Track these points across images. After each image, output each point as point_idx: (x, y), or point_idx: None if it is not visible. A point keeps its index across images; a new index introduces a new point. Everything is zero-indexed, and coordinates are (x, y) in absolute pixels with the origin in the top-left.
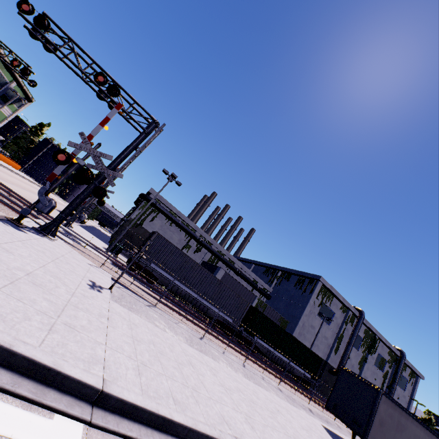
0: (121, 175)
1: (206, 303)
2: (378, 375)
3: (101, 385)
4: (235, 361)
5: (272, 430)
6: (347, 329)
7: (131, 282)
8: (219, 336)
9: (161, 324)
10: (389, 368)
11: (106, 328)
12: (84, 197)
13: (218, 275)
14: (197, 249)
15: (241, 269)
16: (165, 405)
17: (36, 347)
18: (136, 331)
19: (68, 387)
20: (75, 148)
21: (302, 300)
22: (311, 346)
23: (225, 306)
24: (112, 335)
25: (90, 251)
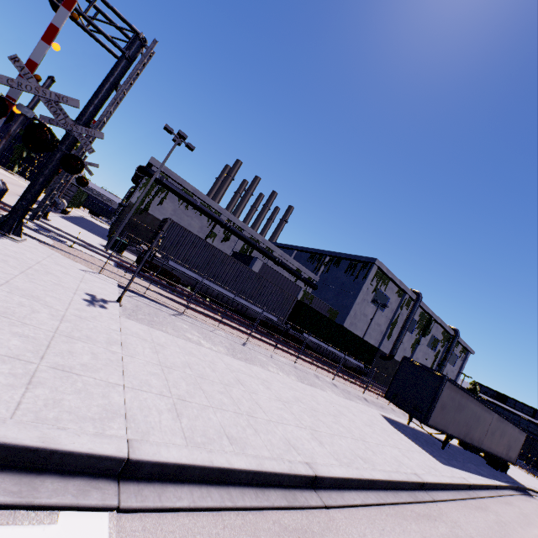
0: (101, 134)
1: (244, 302)
2: (430, 355)
3: (126, 450)
4: (285, 363)
5: (340, 438)
6: (402, 314)
7: (146, 287)
8: (263, 338)
9: (194, 335)
10: (441, 347)
11: (121, 360)
12: (49, 174)
13: (255, 267)
14: (224, 237)
15: (282, 258)
16: (220, 451)
17: (4, 421)
18: (163, 355)
19: (75, 465)
20: (10, 87)
21: (354, 287)
22: (364, 336)
23: (267, 304)
24: (130, 368)
25: (81, 252)
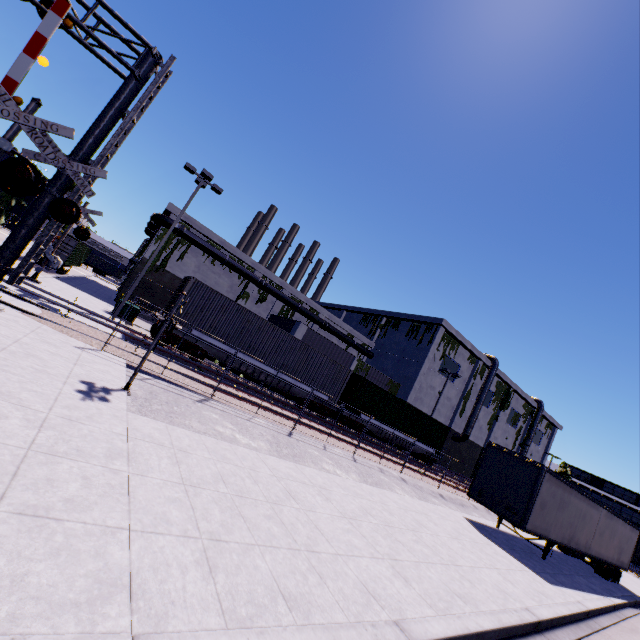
0: (103, 172)
1: (287, 379)
2: (511, 433)
3: None
4: (342, 456)
5: (427, 567)
6: (475, 384)
7: (163, 366)
8: (312, 423)
9: (226, 428)
10: (523, 423)
11: (126, 483)
12: (34, 224)
13: (298, 334)
14: (260, 298)
15: (329, 321)
16: (275, 628)
17: None
18: (187, 465)
19: None
20: None
21: (418, 354)
22: (432, 413)
23: (316, 380)
24: (140, 495)
25: (78, 322)
